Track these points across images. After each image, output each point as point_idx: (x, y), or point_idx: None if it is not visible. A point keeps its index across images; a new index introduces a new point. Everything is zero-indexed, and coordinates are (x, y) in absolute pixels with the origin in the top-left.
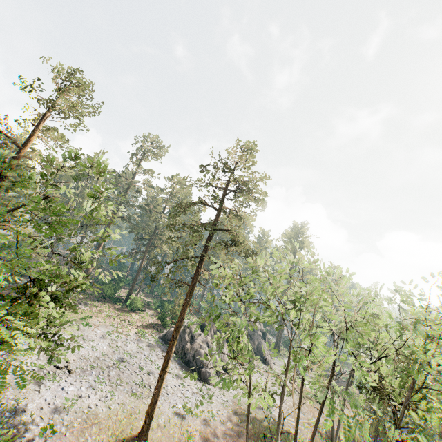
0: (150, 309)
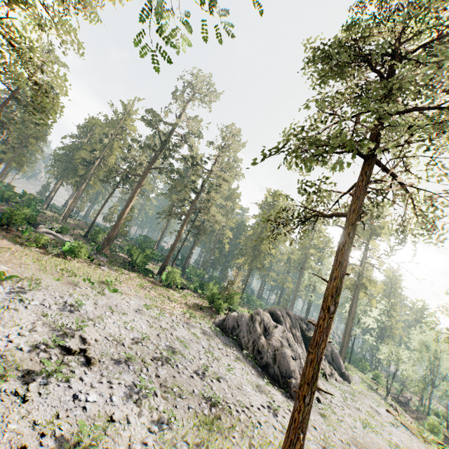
0: (188, 290)
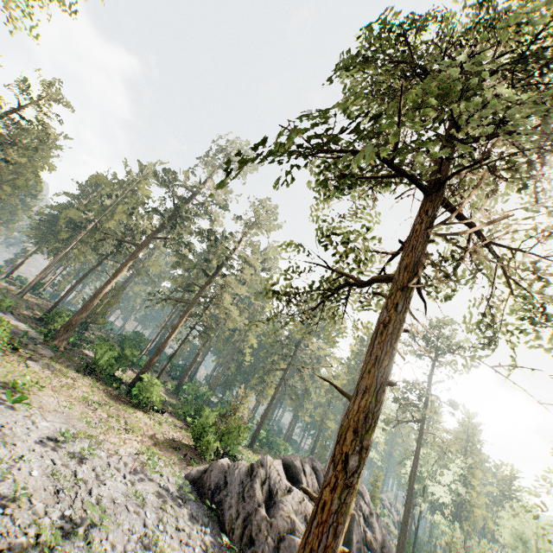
0: (173, 415)
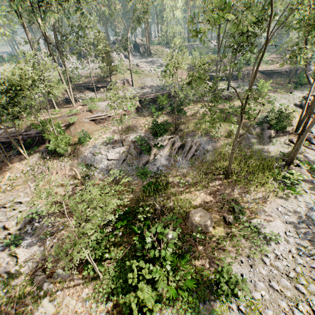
0: None
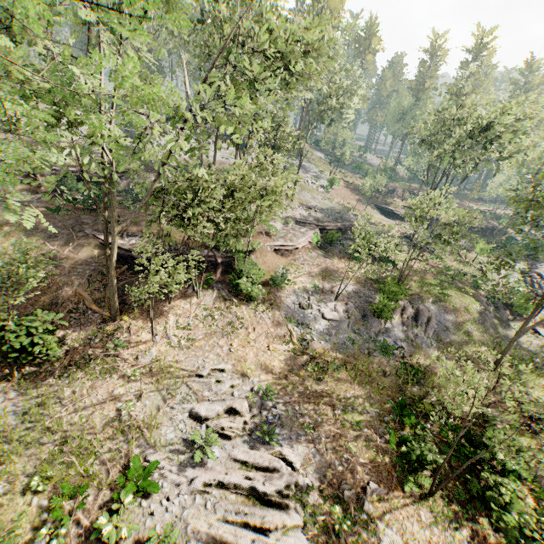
0: None
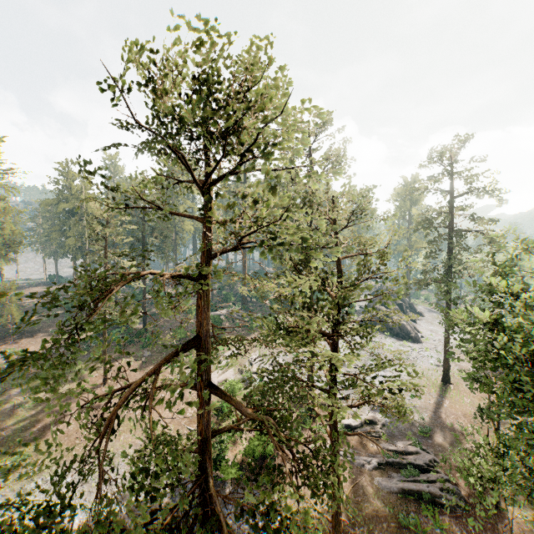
0: None
